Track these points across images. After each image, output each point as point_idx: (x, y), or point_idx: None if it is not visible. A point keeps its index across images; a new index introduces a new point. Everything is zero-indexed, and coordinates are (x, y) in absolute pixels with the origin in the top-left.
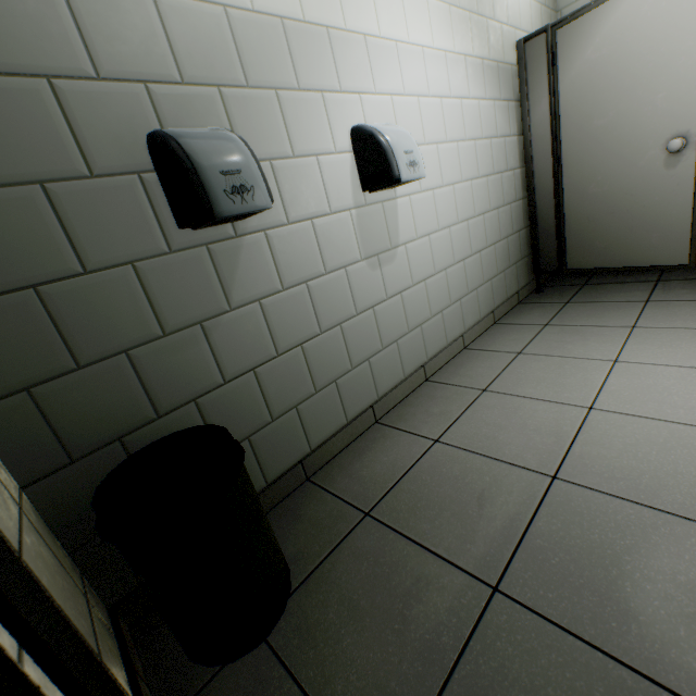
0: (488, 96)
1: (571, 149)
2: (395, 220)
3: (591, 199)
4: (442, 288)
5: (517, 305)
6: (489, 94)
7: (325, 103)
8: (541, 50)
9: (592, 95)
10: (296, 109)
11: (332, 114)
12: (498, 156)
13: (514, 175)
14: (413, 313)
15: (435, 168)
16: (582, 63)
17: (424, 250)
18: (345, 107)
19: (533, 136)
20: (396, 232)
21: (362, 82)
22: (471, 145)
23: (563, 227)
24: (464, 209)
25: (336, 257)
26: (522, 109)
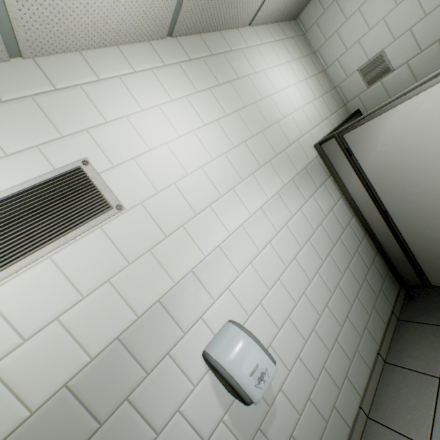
0: (307, 197)
1: (393, 206)
2: None
3: (431, 240)
4: (326, 386)
5: (396, 322)
6: (307, 194)
7: (174, 358)
8: (335, 148)
9: (395, 172)
10: (149, 392)
11: (182, 360)
12: (332, 228)
13: (351, 226)
14: (309, 438)
15: (284, 297)
16: (375, 153)
17: (299, 372)
18: (191, 341)
19: (354, 198)
20: (269, 387)
21: (200, 305)
22: (307, 246)
23: (413, 256)
24: (321, 299)
25: None
26: (337, 183)
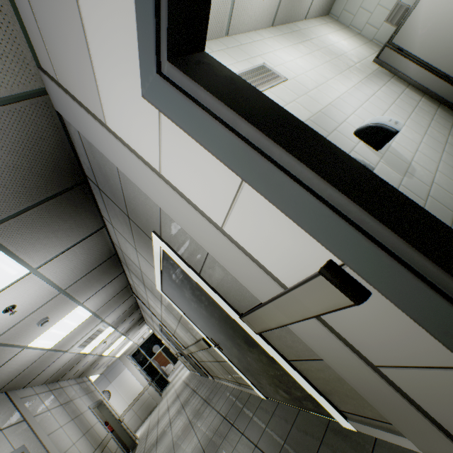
0: (380, 85)
1: (449, 67)
2: (398, 153)
3: None
4: (448, 169)
5: None
6: (380, 85)
7: (339, 132)
8: (389, 53)
9: (438, 41)
10: (334, 140)
11: (343, 134)
12: (408, 101)
13: (423, 102)
14: (448, 188)
15: None
16: (419, 38)
17: (422, 157)
18: (344, 128)
19: (417, 81)
20: (403, 158)
21: (341, 117)
22: (394, 106)
23: None
24: (419, 130)
25: (393, 182)
26: (399, 77)
